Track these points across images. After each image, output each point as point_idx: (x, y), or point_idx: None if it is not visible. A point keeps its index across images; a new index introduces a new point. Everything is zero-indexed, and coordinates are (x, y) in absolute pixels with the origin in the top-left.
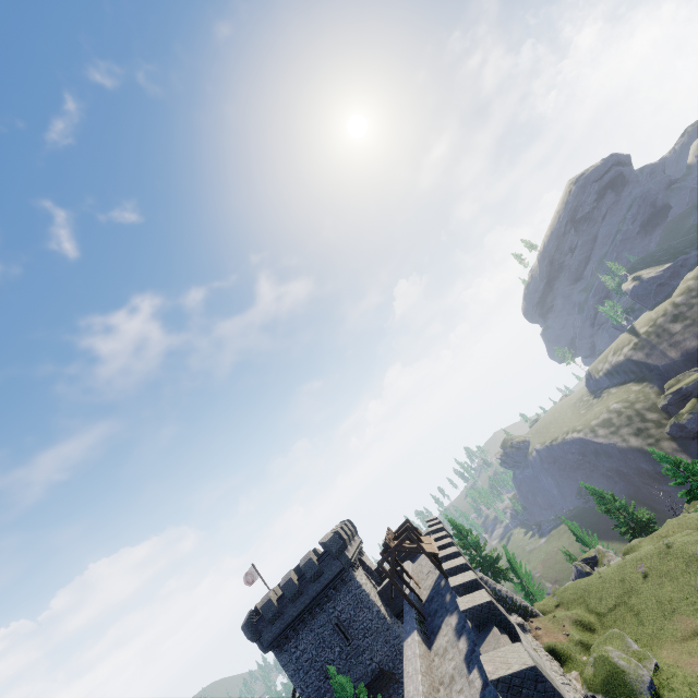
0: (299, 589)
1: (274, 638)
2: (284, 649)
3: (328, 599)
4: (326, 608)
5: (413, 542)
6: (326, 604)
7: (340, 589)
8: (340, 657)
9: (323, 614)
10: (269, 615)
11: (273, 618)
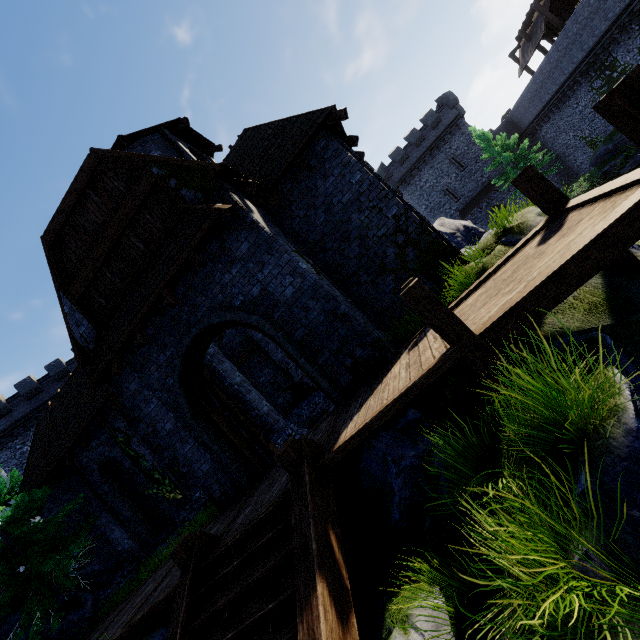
0: (422, 135)
1: (402, 175)
2: (410, 184)
3: (445, 142)
4: (443, 149)
5: (554, 13)
6: (443, 147)
7: (455, 134)
8: (456, 180)
9: (440, 155)
10: (399, 158)
11: (401, 160)
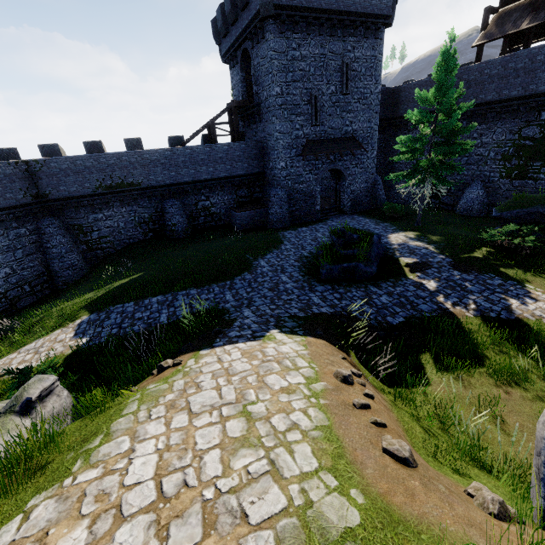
0: None
1: (288, 6)
2: (285, 34)
3: (356, 33)
4: (347, 40)
5: None
6: (349, 37)
7: (369, 37)
8: (331, 97)
9: (341, 43)
10: None
11: None
